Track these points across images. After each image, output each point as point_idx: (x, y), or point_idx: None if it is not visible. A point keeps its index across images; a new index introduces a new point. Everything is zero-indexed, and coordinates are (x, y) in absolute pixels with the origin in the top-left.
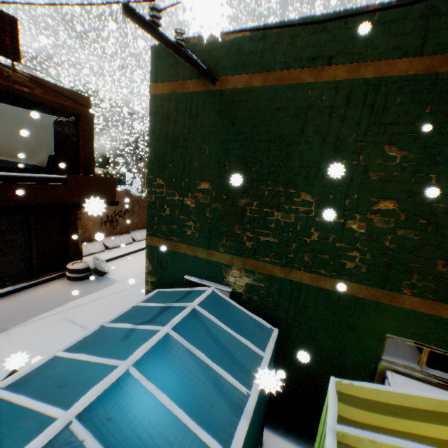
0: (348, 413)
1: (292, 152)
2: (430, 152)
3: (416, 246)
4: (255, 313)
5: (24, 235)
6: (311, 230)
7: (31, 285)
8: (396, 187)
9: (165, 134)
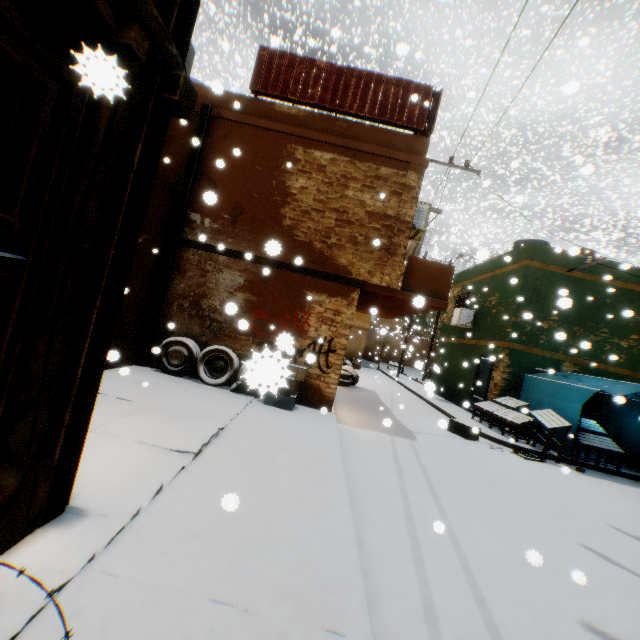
0: None
1: (598, 310)
2: None
3: None
4: None
5: None
6: (604, 345)
7: None
8: (635, 330)
9: (533, 287)
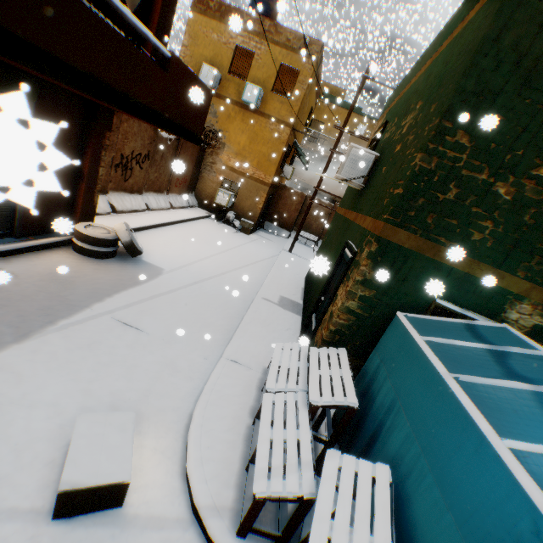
0: None
1: None
2: None
3: None
4: None
5: None
6: None
7: (12, 251)
8: None
9: (519, 54)
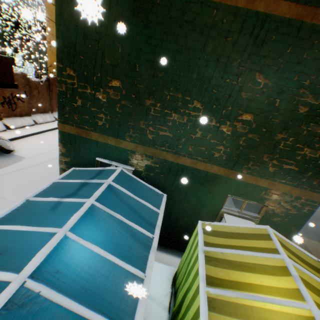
0: (209, 240)
1: (192, 65)
2: (281, 83)
3: (256, 145)
4: (151, 185)
5: None
6: (196, 130)
7: None
8: (256, 105)
9: (75, 21)
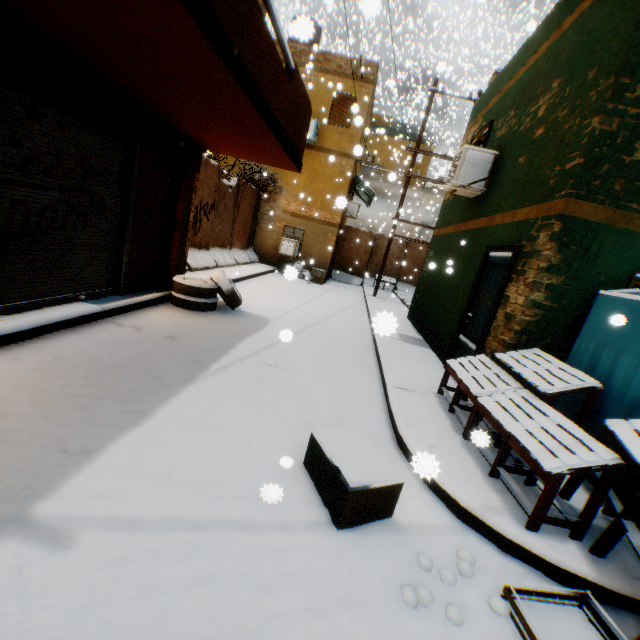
0: None
1: None
2: None
3: None
4: None
5: (117, 193)
6: None
7: (124, 307)
8: None
9: None
